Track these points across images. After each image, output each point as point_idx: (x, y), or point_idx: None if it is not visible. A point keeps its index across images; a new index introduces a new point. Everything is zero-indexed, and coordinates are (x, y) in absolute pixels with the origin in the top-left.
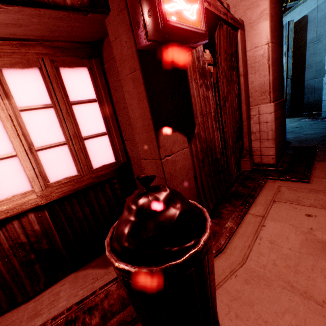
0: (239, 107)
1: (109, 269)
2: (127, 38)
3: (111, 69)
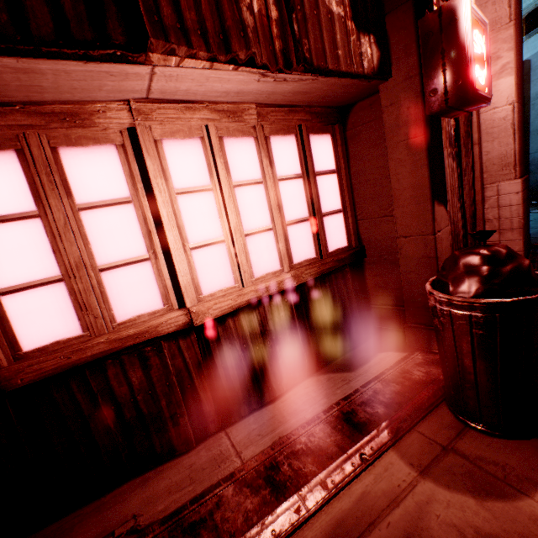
0: (472, 185)
1: (358, 372)
2: (412, 104)
3: (358, 135)
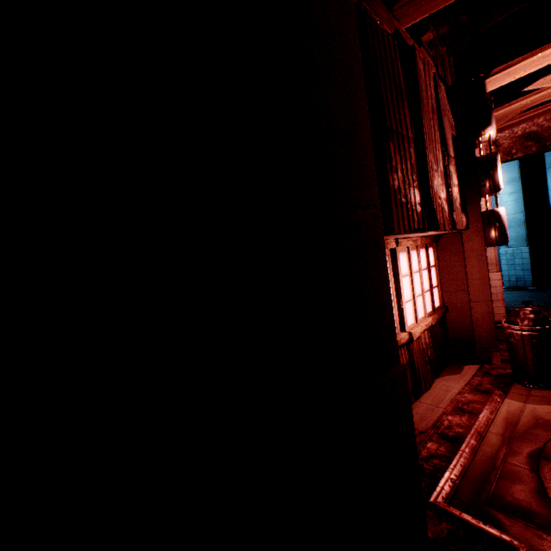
0: None
1: (462, 374)
2: (479, 242)
3: (445, 249)
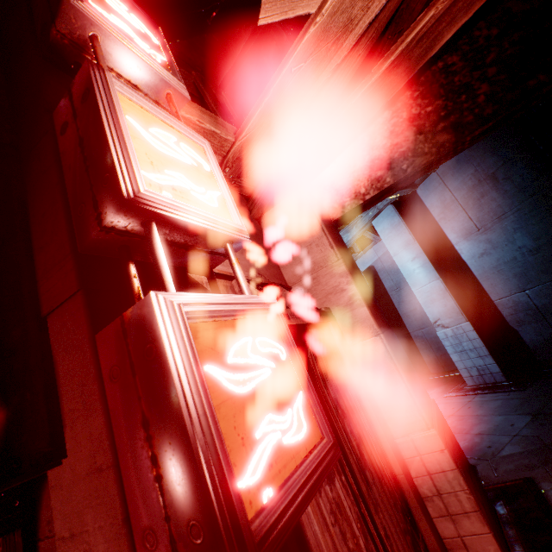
0: (381, 453)
1: None
2: None
3: None
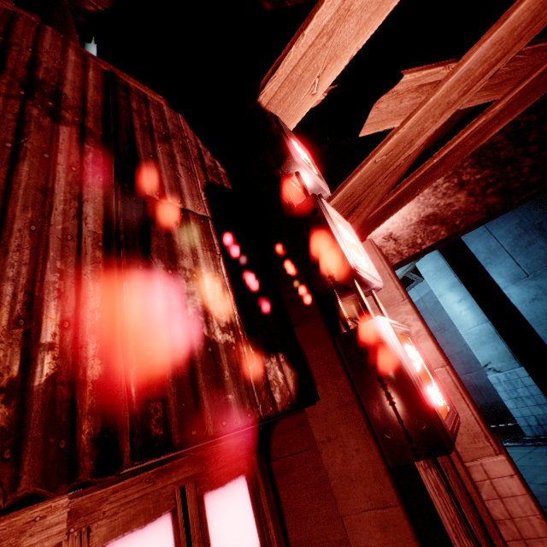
0: (455, 470)
1: None
2: (361, 444)
3: (290, 470)
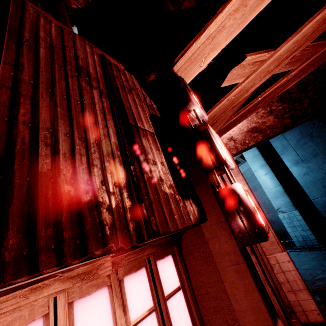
0: (262, 259)
1: None
2: (227, 239)
3: (192, 253)
